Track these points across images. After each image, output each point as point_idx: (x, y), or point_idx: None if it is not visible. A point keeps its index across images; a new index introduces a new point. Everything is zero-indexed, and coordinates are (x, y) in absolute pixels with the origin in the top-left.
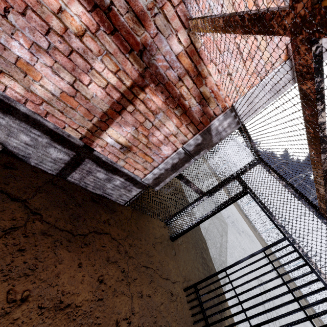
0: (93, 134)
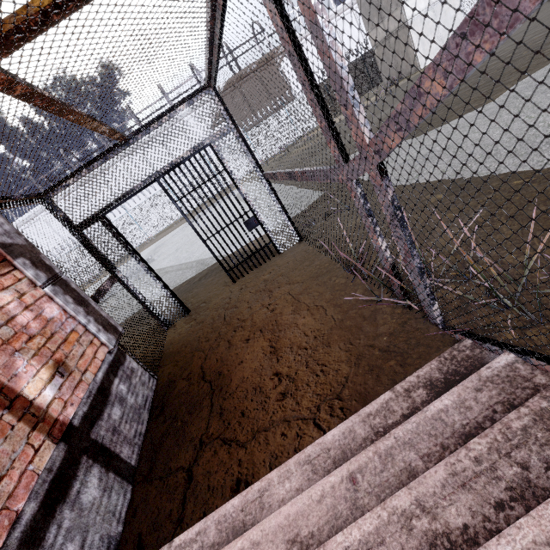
0: (41, 421)
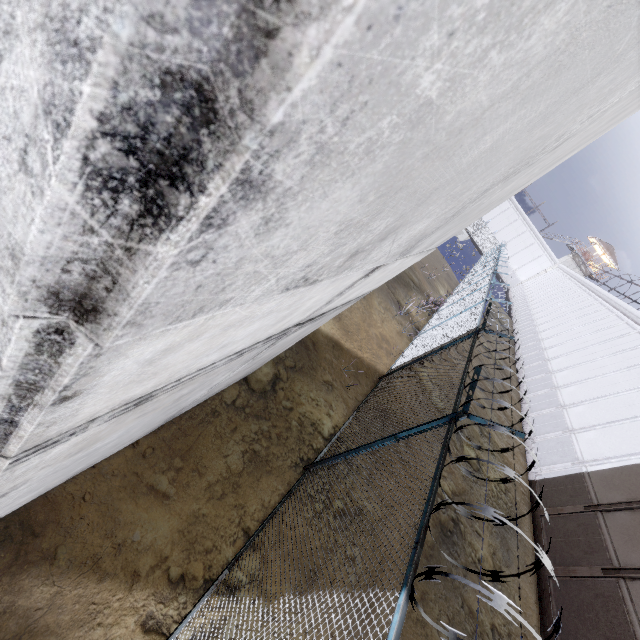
0: None
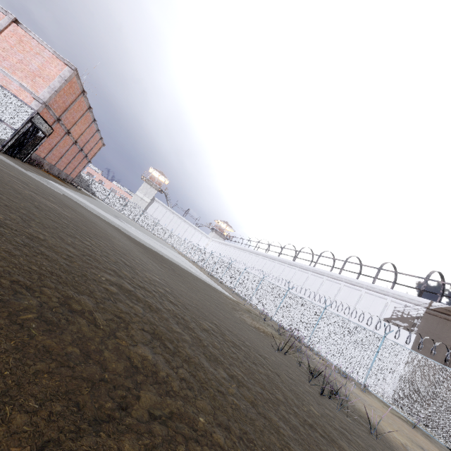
0: None
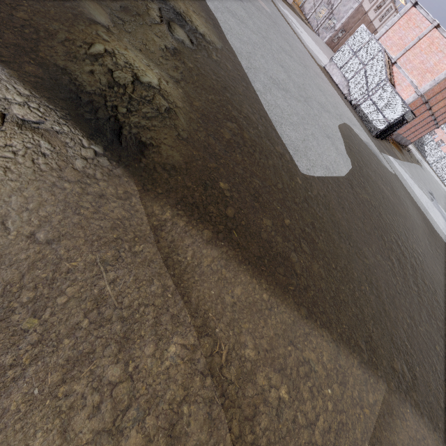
0: None
